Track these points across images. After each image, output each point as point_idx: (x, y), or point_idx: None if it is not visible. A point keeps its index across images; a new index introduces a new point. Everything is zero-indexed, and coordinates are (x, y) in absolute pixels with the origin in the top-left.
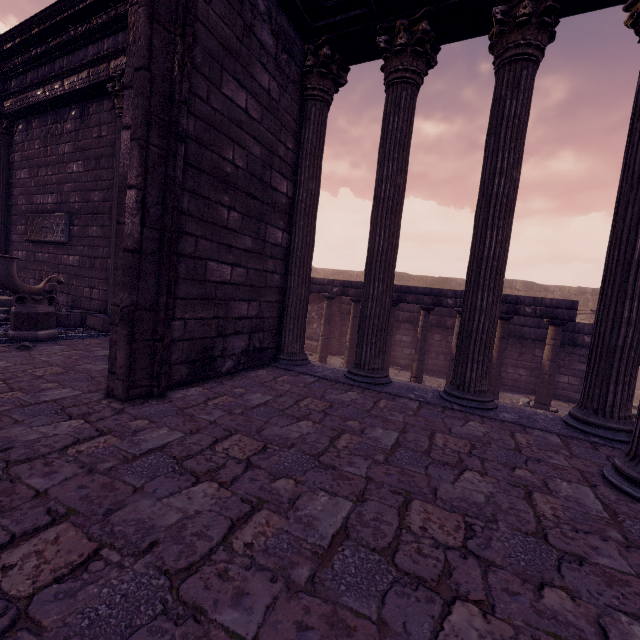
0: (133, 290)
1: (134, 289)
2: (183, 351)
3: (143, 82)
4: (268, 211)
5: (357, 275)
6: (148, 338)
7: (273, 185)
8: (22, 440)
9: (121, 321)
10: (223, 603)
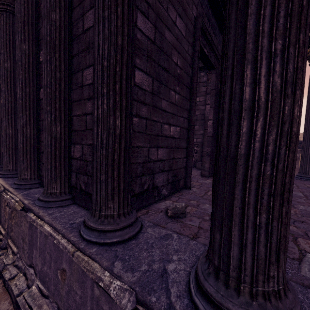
0: (210, 147)
1: (211, 147)
2: None
3: (214, 93)
4: None
5: None
6: (212, 160)
7: None
8: (207, 182)
9: (207, 155)
10: (295, 200)
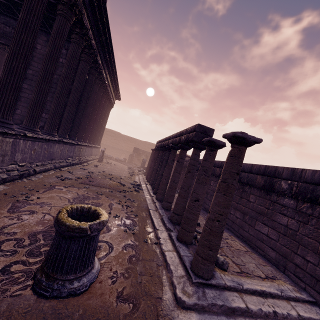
0: None
1: None
2: (20, 117)
3: None
4: None
5: None
6: None
7: None
8: None
9: None
10: None
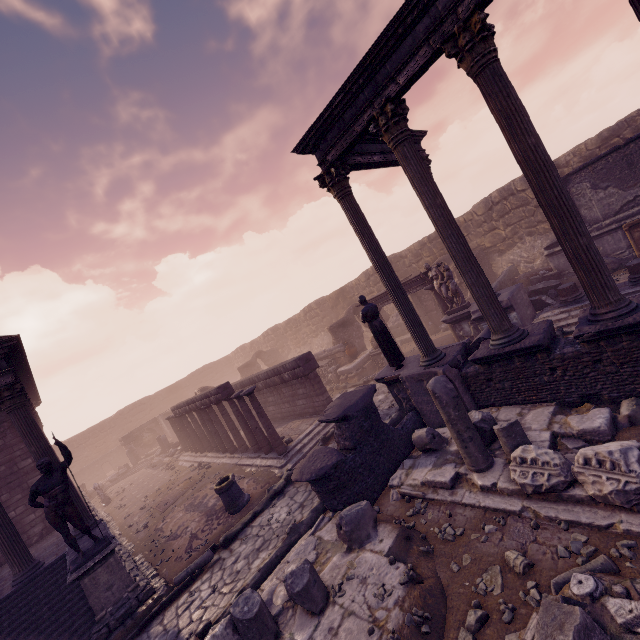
0: None
1: None
2: None
3: None
4: (25, 477)
5: (298, 317)
6: None
7: (22, 467)
8: None
9: None
10: None
